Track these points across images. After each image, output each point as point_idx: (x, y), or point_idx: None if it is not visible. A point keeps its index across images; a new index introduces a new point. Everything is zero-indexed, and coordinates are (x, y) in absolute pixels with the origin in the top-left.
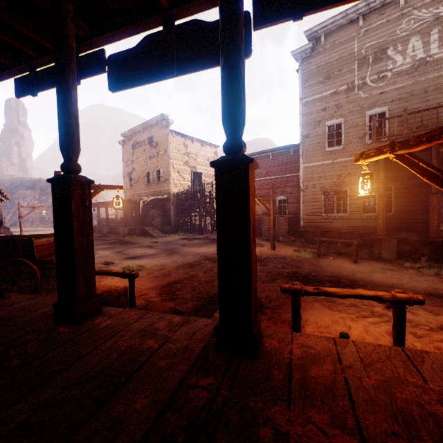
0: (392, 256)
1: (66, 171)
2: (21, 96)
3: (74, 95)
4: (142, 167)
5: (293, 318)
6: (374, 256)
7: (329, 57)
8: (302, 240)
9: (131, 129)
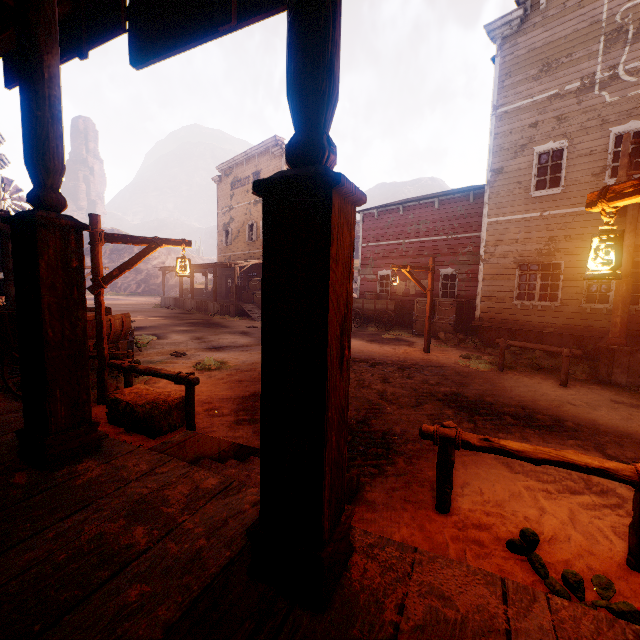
0: (632, 380)
1: (35, 205)
2: (12, 85)
3: (49, 64)
4: (244, 217)
5: (438, 483)
6: (599, 377)
7: (552, 31)
8: (475, 340)
9: (230, 160)
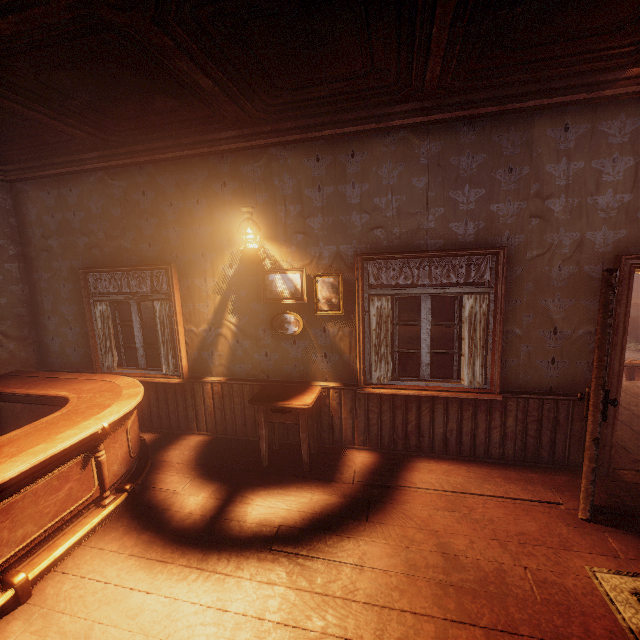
0: None
1: None
2: None
3: None
4: None
5: None
6: None
7: None
8: None
9: None
